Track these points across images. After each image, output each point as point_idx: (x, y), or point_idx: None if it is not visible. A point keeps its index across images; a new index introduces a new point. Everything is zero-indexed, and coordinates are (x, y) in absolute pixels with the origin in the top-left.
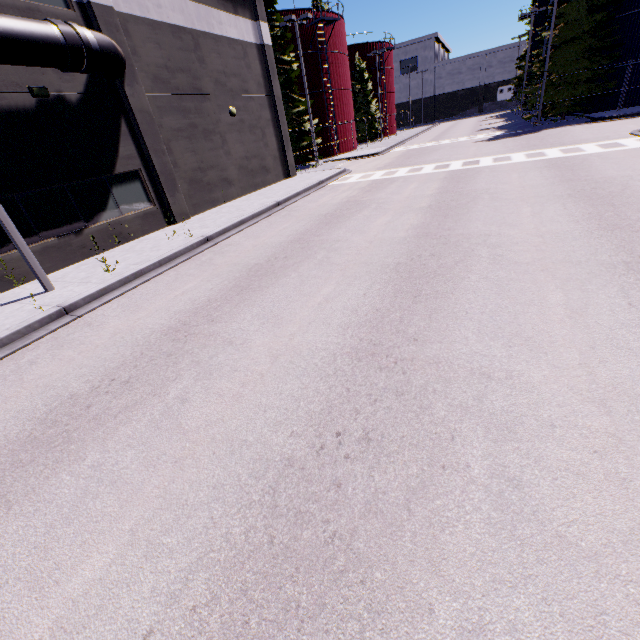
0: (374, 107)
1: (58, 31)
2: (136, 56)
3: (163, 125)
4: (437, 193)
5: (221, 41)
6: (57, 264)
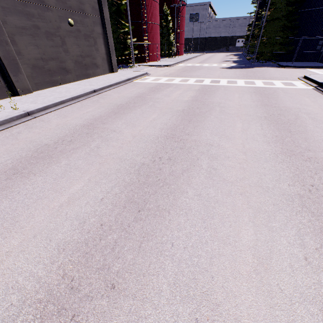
0: (172, 37)
1: None
2: None
3: (7, 22)
4: (191, 100)
5: None
6: None
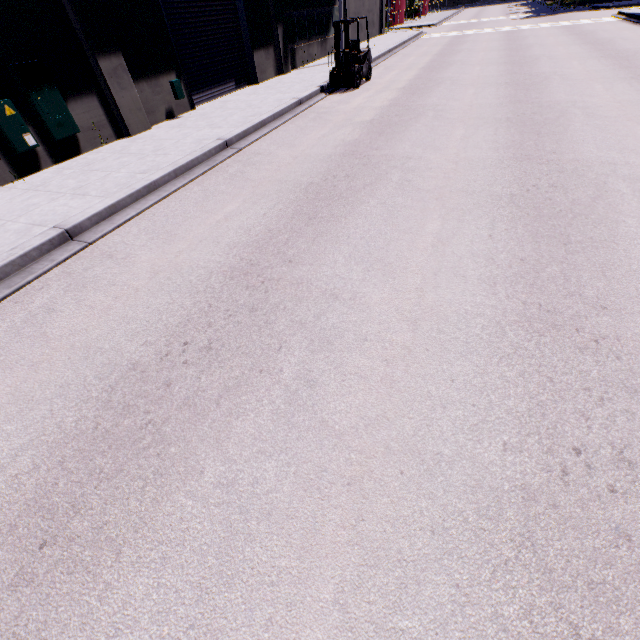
0: None
1: None
2: None
3: None
4: (504, 37)
5: None
6: (319, 56)
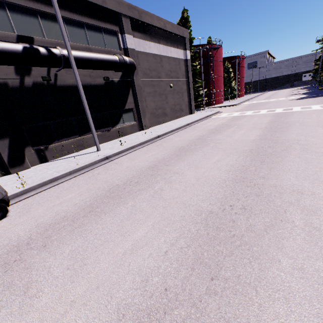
0: (233, 84)
1: (118, 58)
2: (139, 65)
3: (144, 91)
4: (269, 122)
5: (170, 59)
6: (99, 142)
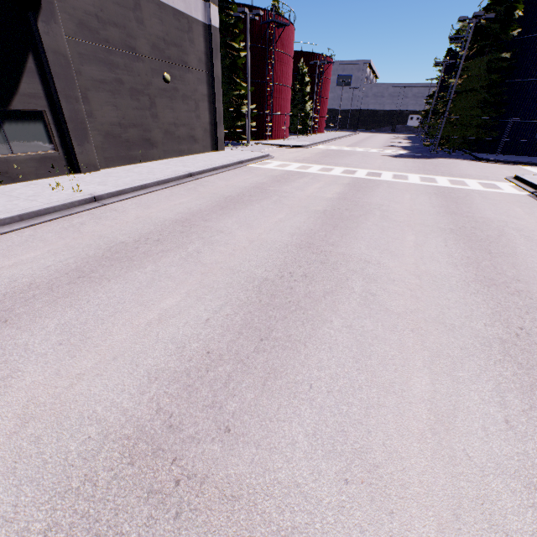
0: (309, 107)
1: None
2: None
3: (83, 72)
4: (336, 198)
5: (166, 9)
6: None
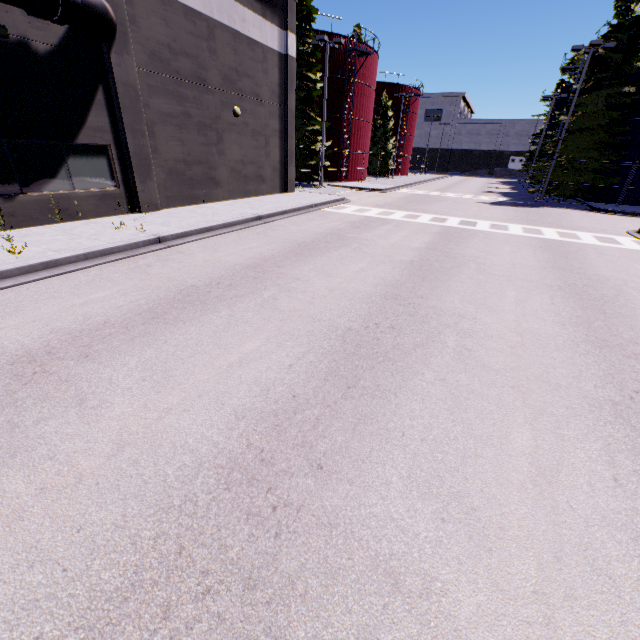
0: (391, 145)
1: None
2: (135, 26)
3: (150, 105)
4: (424, 248)
5: (240, 38)
6: None
